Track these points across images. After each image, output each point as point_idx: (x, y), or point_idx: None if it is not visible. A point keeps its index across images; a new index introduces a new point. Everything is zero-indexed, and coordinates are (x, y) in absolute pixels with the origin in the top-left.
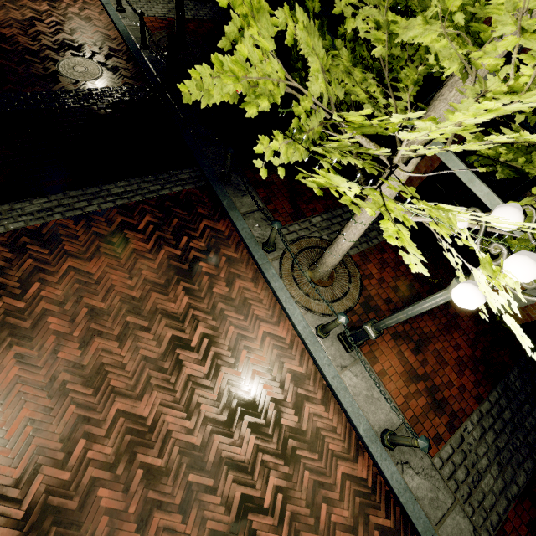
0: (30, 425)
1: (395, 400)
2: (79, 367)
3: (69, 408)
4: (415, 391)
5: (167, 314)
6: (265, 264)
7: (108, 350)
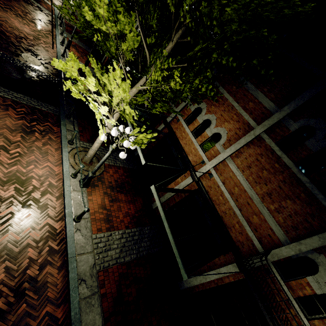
0: None
1: (90, 211)
2: None
3: None
4: (101, 212)
5: (6, 138)
6: (65, 146)
7: None
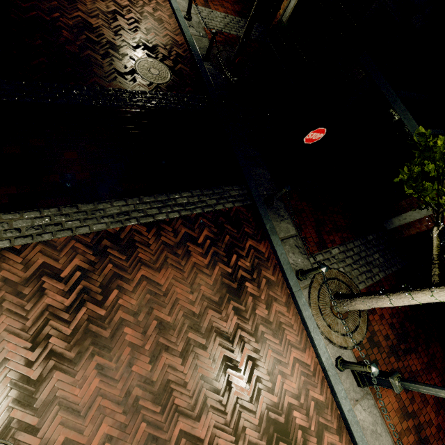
0: (108, 442)
1: (392, 436)
2: (149, 382)
3: (140, 425)
4: (406, 427)
5: (220, 333)
6: (298, 292)
7: (173, 366)
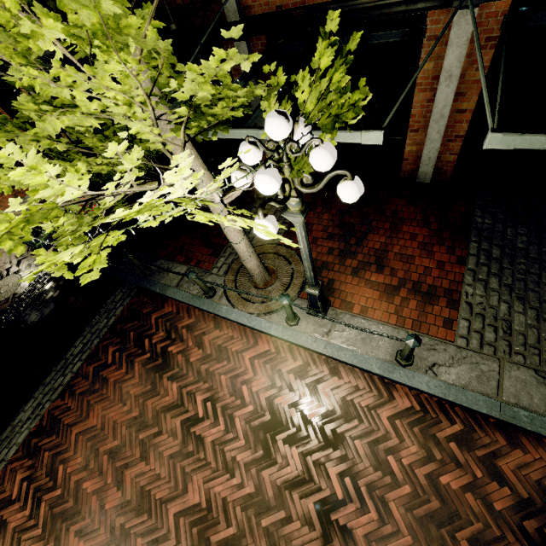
0: None
1: (390, 322)
2: (126, 505)
3: (137, 543)
4: (402, 301)
5: (167, 409)
6: (215, 307)
7: (140, 473)
